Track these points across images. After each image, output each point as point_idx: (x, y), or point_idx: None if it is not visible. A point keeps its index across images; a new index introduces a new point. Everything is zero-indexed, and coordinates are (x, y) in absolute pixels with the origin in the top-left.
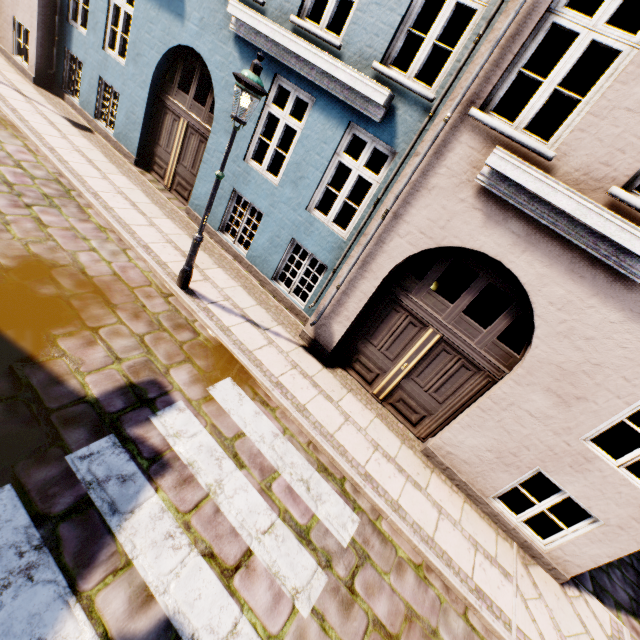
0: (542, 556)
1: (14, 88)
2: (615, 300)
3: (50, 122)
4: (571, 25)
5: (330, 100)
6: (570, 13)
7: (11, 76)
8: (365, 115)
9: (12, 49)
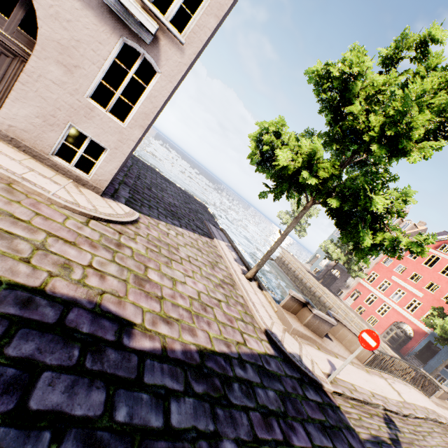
0: (88, 182)
1: None
2: None
3: None
4: None
5: None
6: None
7: None
8: None
9: None
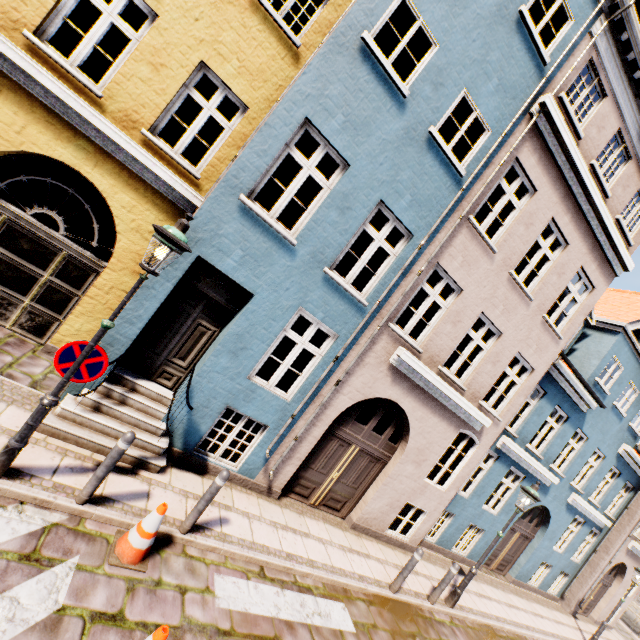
0: (611, 626)
1: (450, 586)
2: (637, 562)
3: (483, 596)
4: None
5: (590, 521)
6: None
7: (421, 568)
8: (597, 525)
9: (387, 527)
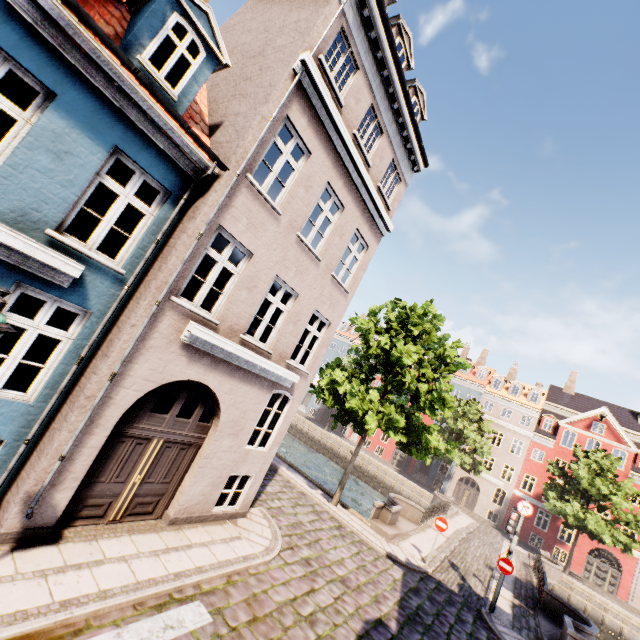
0: (238, 513)
1: None
2: (248, 381)
3: None
4: (215, 257)
5: None
6: (213, 251)
7: None
8: (42, 277)
9: None
